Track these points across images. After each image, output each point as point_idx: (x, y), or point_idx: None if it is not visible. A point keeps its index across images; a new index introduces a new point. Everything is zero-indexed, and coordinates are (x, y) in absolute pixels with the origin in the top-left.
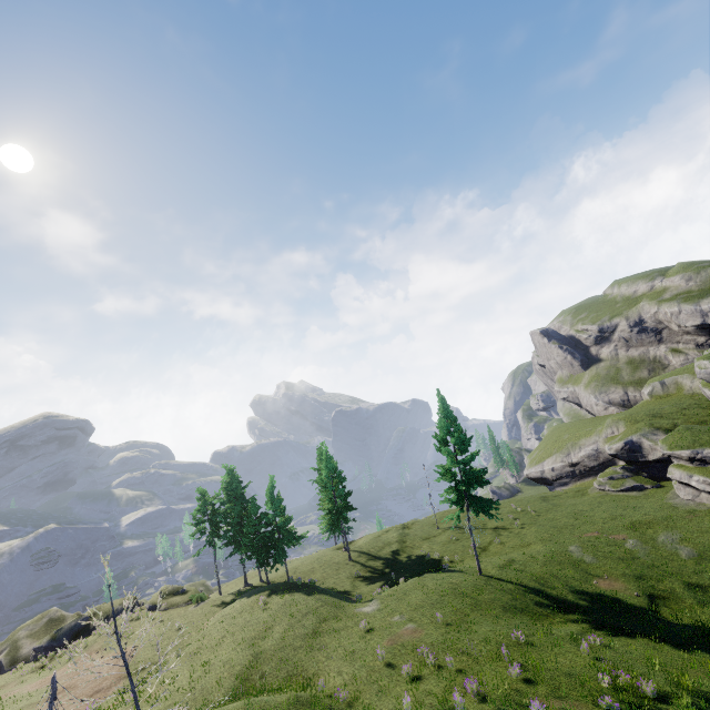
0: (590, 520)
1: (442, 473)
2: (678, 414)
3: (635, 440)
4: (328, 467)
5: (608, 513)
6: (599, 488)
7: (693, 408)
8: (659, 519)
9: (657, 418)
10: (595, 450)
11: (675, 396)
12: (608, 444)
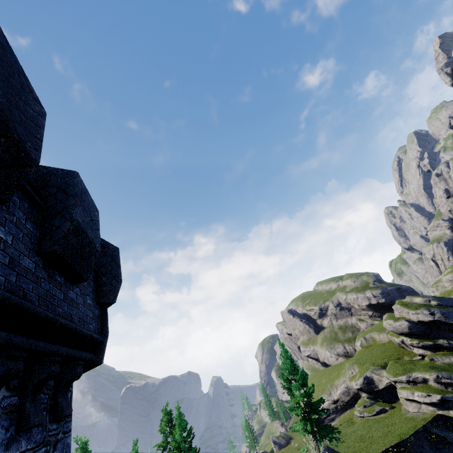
0: (373, 440)
1: (291, 408)
2: (383, 355)
3: (368, 376)
4: (182, 424)
5: (380, 431)
6: (360, 416)
7: (389, 351)
8: (412, 429)
9: (373, 359)
10: (346, 388)
11: (374, 345)
12: (354, 381)
